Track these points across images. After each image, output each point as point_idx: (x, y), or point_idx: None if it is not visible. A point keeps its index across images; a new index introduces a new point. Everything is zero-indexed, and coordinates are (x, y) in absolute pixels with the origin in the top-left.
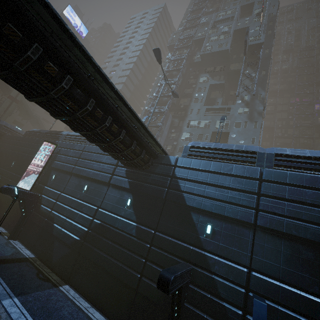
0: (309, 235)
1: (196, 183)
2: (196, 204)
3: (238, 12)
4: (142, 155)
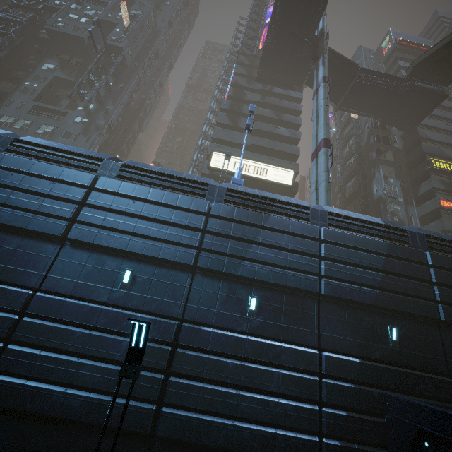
0: None
1: None
2: None
3: (117, 2)
4: None
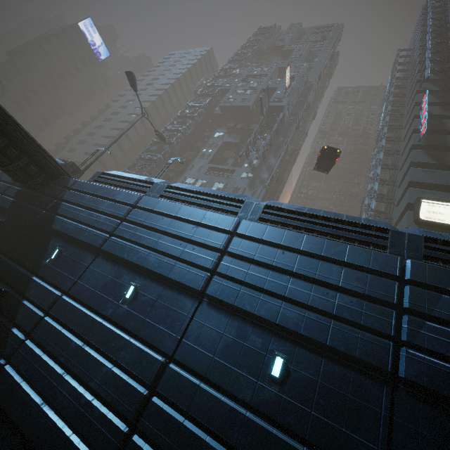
0: (135, 258)
1: (76, 207)
2: (61, 227)
3: (274, 71)
4: (21, 163)
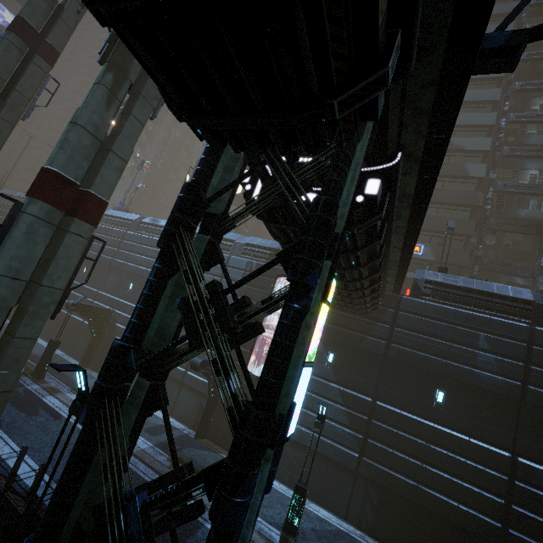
0: None
1: None
2: None
3: None
4: None
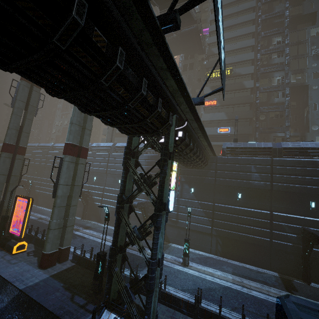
0: None
1: None
2: None
3: None
4: None
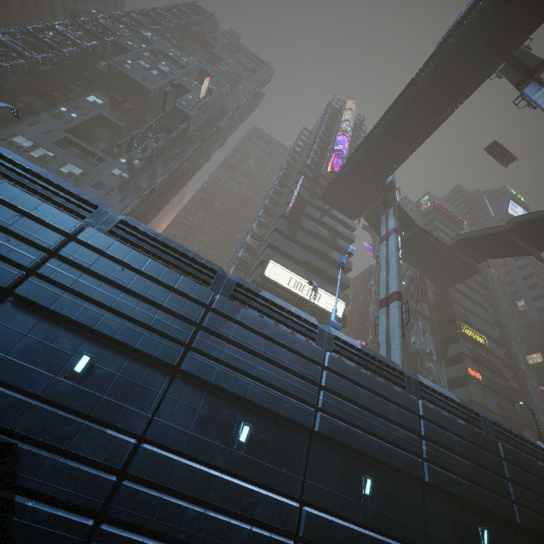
0: None
1: None
2: None
3: (194, 69)
4: None
